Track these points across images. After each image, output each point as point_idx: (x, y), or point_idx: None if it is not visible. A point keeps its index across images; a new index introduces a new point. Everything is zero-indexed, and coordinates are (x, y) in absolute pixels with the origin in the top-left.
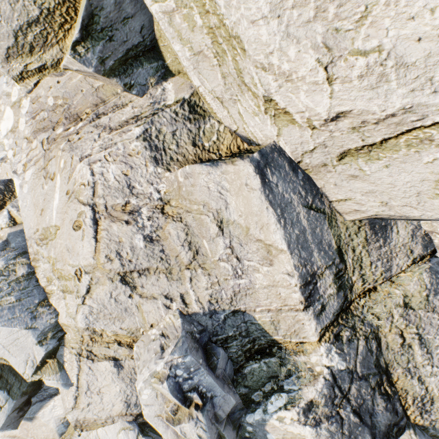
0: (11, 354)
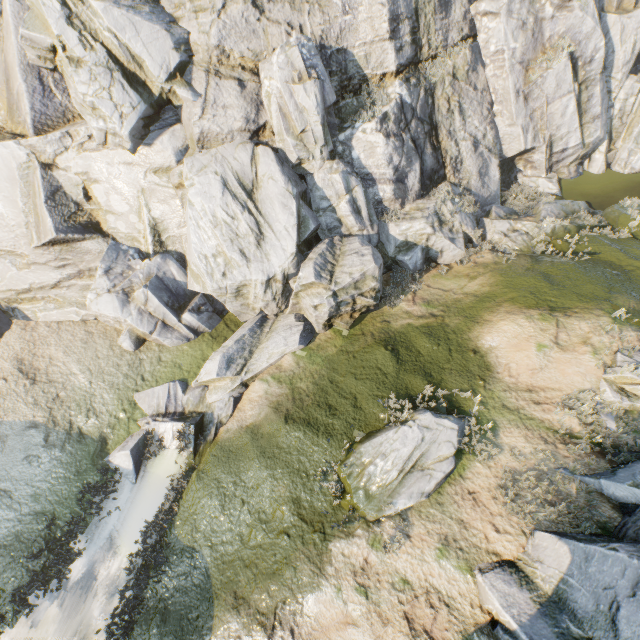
0: (149, 55)
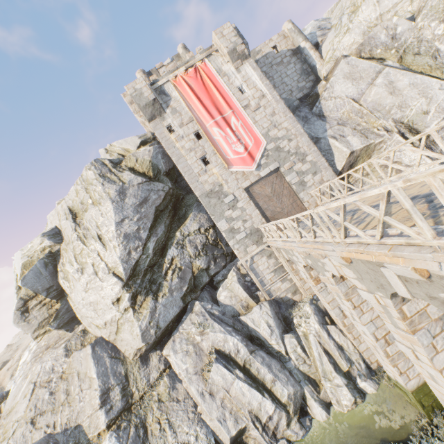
0: None
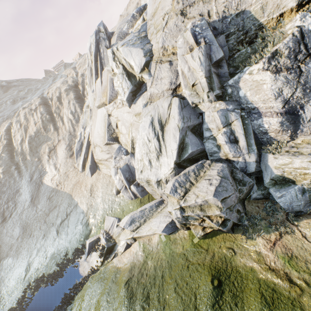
0: (134, 63)
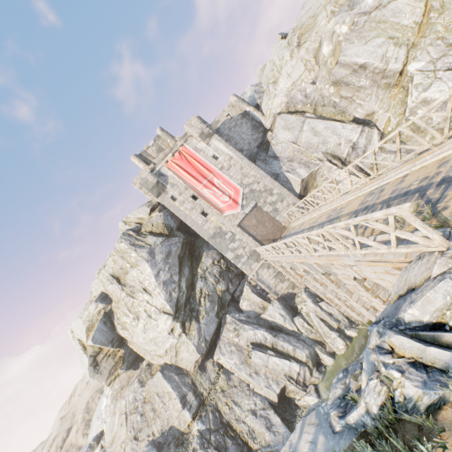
0: None
